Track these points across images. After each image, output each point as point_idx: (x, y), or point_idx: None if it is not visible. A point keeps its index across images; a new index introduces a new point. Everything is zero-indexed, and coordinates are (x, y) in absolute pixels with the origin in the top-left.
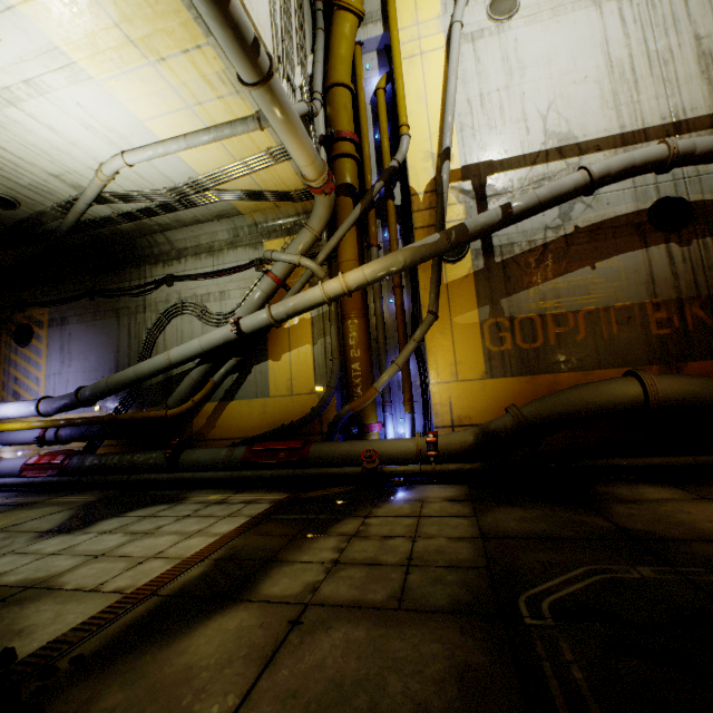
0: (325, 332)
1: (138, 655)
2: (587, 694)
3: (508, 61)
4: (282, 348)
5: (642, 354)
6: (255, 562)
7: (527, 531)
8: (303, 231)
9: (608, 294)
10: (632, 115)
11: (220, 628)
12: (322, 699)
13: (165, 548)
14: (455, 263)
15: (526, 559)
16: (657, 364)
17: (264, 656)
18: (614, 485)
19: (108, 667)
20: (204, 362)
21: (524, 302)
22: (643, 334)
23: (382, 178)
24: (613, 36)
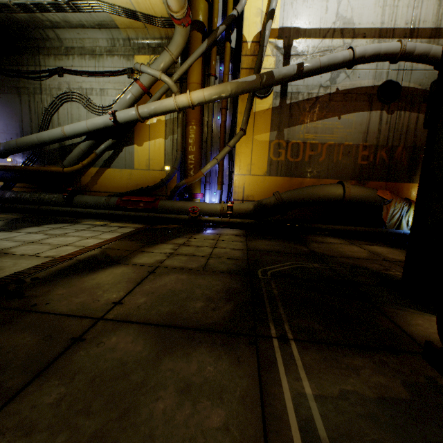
0: (174, 132)
1: (70, 279)
2: (277, 296)
3: None
4: (144, 138)
5: (349, 174)
6: (128, 251)
7: (269, 249)
8: (164, 53)
9: (343, 136)
10: (390, 15)
11: (112, 272)
12: (165, 294)
13: (73, 242)
14: (262, 99)
15: (266, 258)
16: (355, 180)
17: (137, 282)
18: (316, 236)
19: (54, 282)
20: (89, 139)
21: (297, 133)
22: (353, 163)
23: (225, 23)
24: None
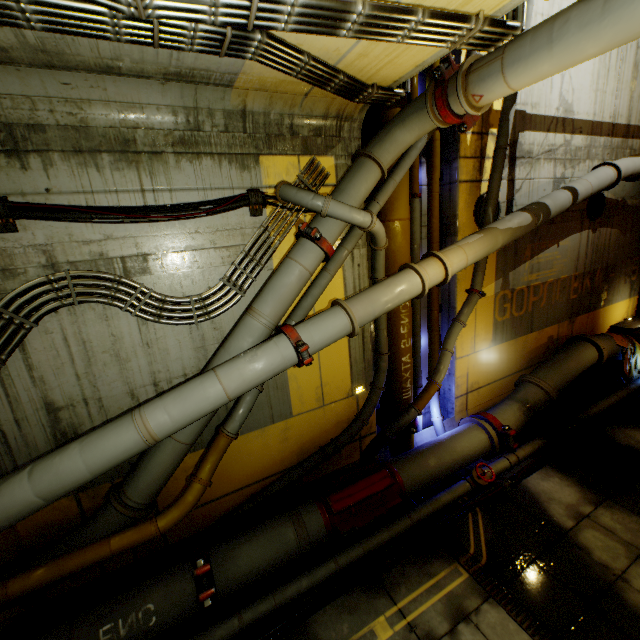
0: None
1: None
2: None
3: None
4: None
5: (563, 314)
6: None
7: None
8: (371, 167)
9: (560, 269)
10: (600, 105)
11: None
12: None
13: None
14: None
15: None
16: (567, 320)
17: None
18: (613, 433)
19: None
20: None
21: (521, 275)
22: (567, 299)
23: None
24: None
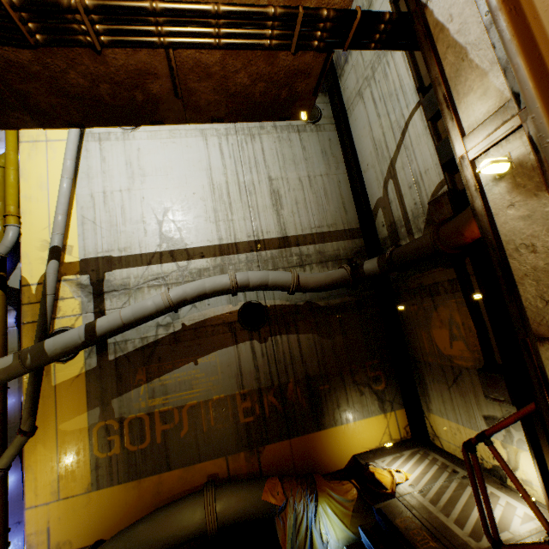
0: None
1: None
2: None
3: (131, 166)
4: None
5: (233, 442)
6: None
7: None
8: None
9: (208, 388)
10: (228, 230)
11: None
12: None
13: None
14: (66, 362)
15: None
16: (245, 450)
17: None
18: None
19: None
20: None
21: (135, 400)
22: (234, 423)
23: None
24: (215, 164)
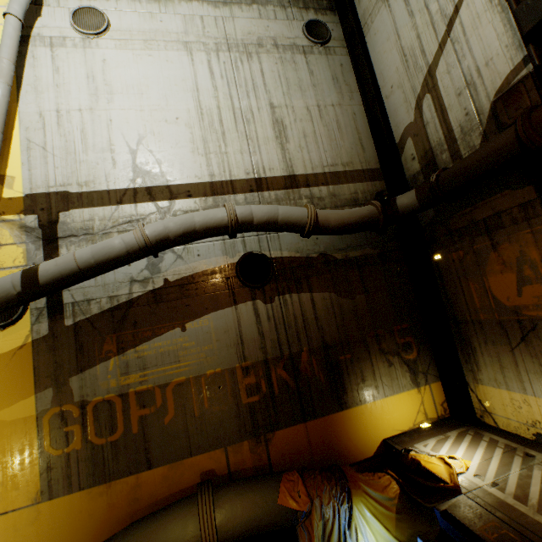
0: None
1: None
2: None
3: (94, 81)
4: None
5: (234, 429)
6: None
7: None
8: None
9: (200, 360)
10: (221, 165)
11: None
12: None
13: None
14: (4, 328)
15: None
16: (249, 439)
17: None
18: None
19: None
20: None
21: (101, 378)
22: (234, 405)
23: None
24: (203, 84)
